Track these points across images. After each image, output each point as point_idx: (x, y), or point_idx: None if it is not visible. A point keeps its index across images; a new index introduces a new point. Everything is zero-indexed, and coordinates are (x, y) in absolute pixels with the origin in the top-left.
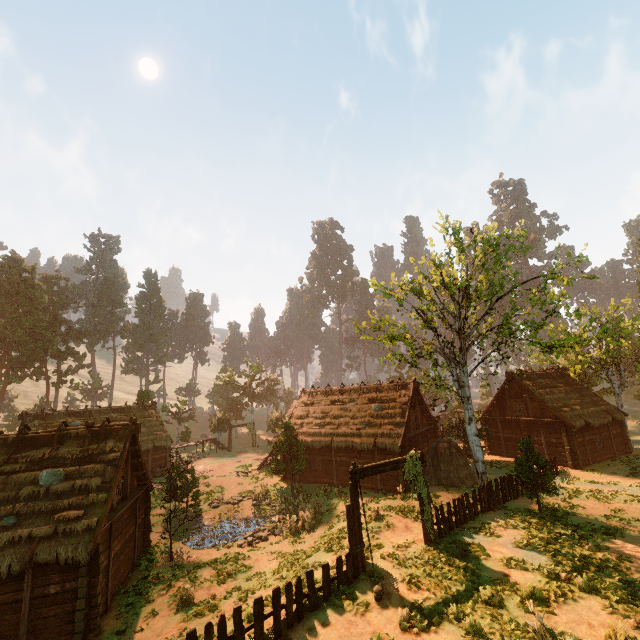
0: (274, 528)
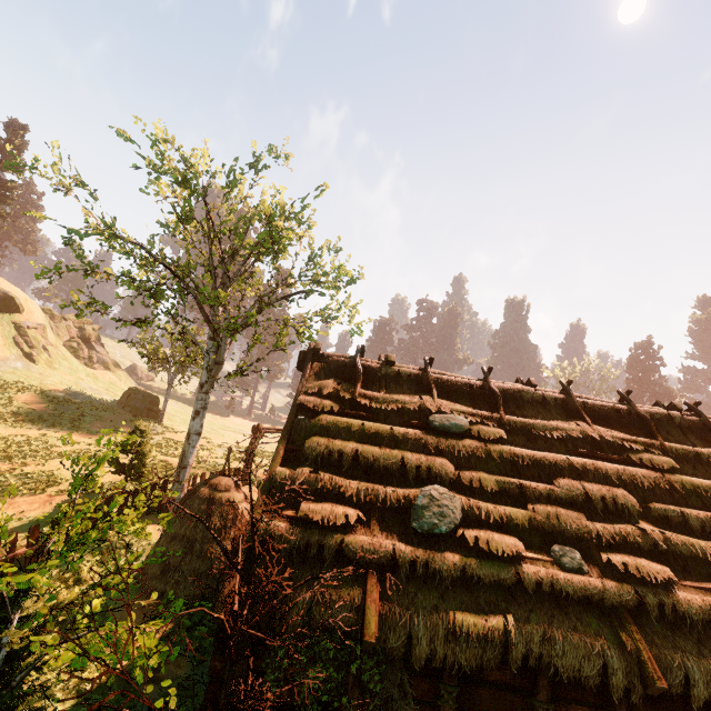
0: None
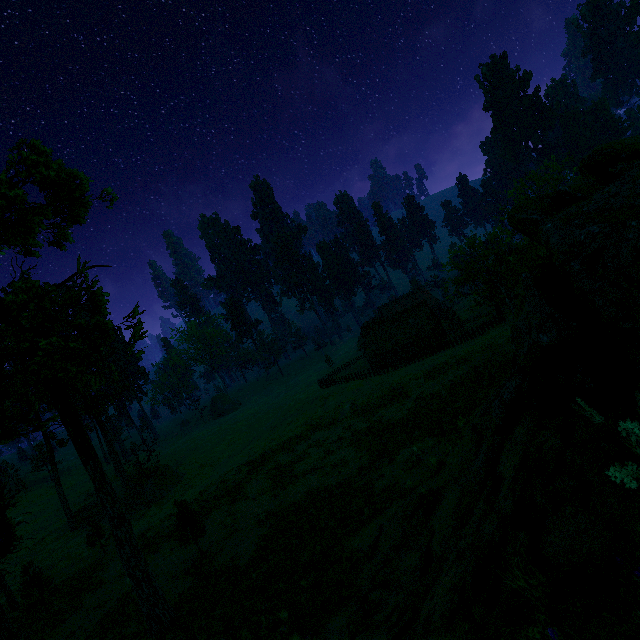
0: (492, 320)
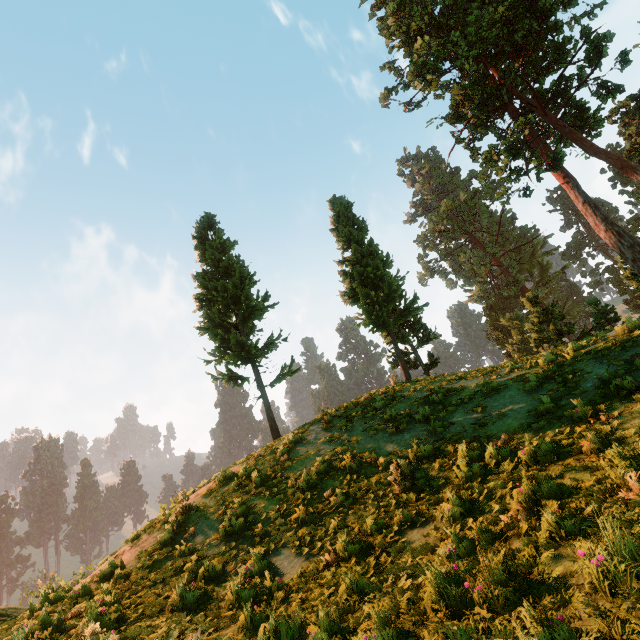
0: None
